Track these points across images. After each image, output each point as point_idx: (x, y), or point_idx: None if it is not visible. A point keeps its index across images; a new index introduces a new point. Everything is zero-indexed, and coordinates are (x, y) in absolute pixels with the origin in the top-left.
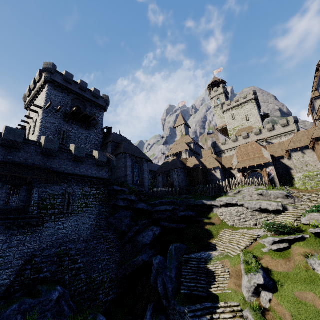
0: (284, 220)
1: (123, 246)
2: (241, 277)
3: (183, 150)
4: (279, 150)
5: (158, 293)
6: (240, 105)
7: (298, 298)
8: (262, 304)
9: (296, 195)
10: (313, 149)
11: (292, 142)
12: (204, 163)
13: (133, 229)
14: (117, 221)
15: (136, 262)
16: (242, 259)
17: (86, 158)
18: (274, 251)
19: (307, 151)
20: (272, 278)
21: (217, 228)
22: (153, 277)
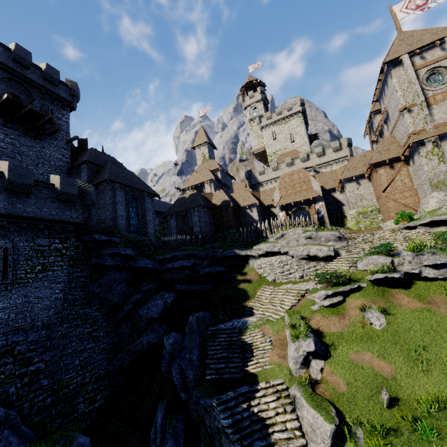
0: (337, 268)
1: (116, 326)
2: (286, 346)
3: (206, 181)
4: (330, 181)
5: (173, 384)
6: (284, 119)
7: (354, 362)
8: (312, 376)
9: (349, 236)
10: (369, 179)
11: (346, 170)
12: (236, 199)
13: (131, 299)
14: (104, 289)
15: (139, 347)
16: (287, 323)
17: (37, 188)
18: (326, 307)
19: (363, 181)
20: (324, 342)
21: (254, 286)
22: (165, 364)
